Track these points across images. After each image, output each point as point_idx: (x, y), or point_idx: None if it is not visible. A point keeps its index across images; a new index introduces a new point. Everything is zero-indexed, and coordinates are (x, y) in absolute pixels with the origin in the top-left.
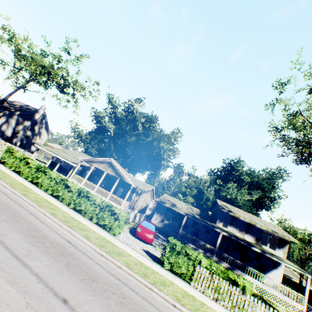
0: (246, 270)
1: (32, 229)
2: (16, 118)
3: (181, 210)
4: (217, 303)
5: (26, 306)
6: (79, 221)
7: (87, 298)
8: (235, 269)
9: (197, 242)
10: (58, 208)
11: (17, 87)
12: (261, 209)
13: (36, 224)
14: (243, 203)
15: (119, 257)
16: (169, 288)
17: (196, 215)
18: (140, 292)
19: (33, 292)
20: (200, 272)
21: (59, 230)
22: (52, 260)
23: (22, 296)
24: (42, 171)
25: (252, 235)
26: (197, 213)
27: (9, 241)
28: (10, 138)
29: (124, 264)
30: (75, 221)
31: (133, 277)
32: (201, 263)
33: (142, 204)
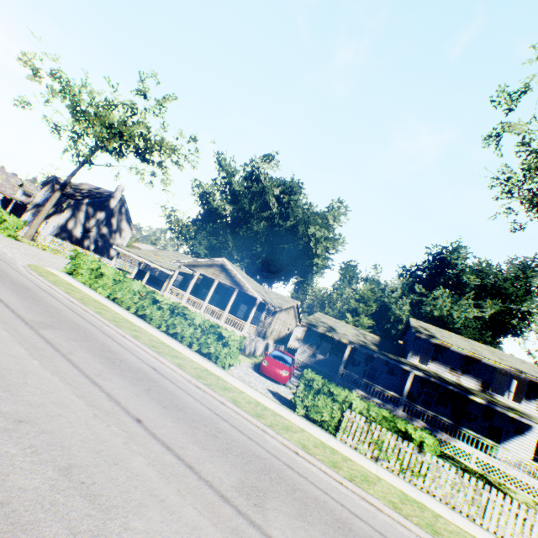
0: (464, 437)
1: (106, 351)
2: (85, 209)
3: (344, 337)
4: (376, 464)
5: (94, 417)
6: (172, 347)
7: (167, 423)
8: (438, 431)
9: (373, 389)
10: (143, 330)
11: (80, 162)
12: (502, 334)
13: (112, 346)
14: (464, 324)
15: (224, 392)
16: (295, 434)
17: (371, 345)
18: (245, 431)
19: (103, 407)
20: (350, 420)
21: (142, 355)
22: (129, 383)
23: (90, 408)
24: (122, 282)
25: (474, 378)
26: (374, 342)
27: (77, 359)
28: (80, 240)
29: (229, 400)
30: (166, 347)
31: (241, 415)
32: (352, 406)
33: (279, 330)
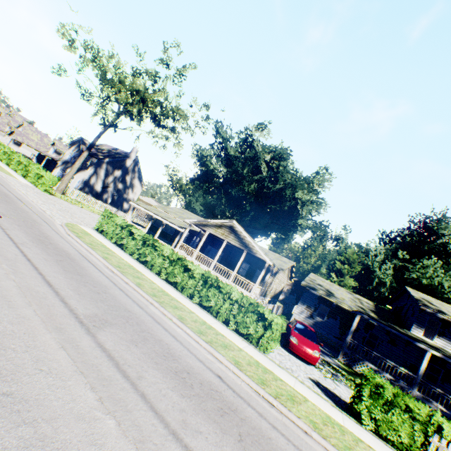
0: None
1: (168, 355)
2: (105, 167)
3: (344, 302)
4: None
5: None
6: (214, 329)
7: None
8: None
9: (373, 357)
10: (181, 305)
11: (106, 125)
12: None
13: (169, 343)
14: None
15: (296, 408)
16: None
17: (371, 313)
18: None
19: None
20: (440, 449)
21: (198, 352)
22: (218, 431)
23: None
24: (150, 245)
25: None
26: (371, 308)
27: (150, 390)
28: (100, 193)
29: (310, 426)
30: (209, 330)
31: None
32: (443, 433)
33: (275, 288)
